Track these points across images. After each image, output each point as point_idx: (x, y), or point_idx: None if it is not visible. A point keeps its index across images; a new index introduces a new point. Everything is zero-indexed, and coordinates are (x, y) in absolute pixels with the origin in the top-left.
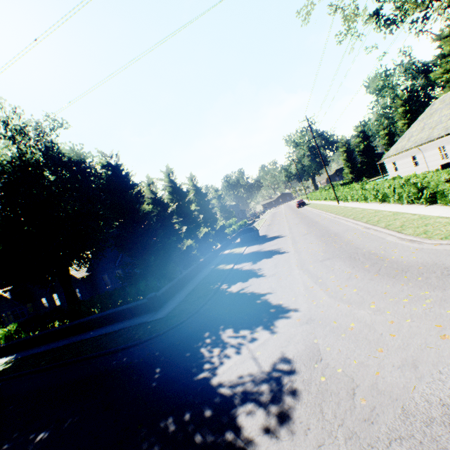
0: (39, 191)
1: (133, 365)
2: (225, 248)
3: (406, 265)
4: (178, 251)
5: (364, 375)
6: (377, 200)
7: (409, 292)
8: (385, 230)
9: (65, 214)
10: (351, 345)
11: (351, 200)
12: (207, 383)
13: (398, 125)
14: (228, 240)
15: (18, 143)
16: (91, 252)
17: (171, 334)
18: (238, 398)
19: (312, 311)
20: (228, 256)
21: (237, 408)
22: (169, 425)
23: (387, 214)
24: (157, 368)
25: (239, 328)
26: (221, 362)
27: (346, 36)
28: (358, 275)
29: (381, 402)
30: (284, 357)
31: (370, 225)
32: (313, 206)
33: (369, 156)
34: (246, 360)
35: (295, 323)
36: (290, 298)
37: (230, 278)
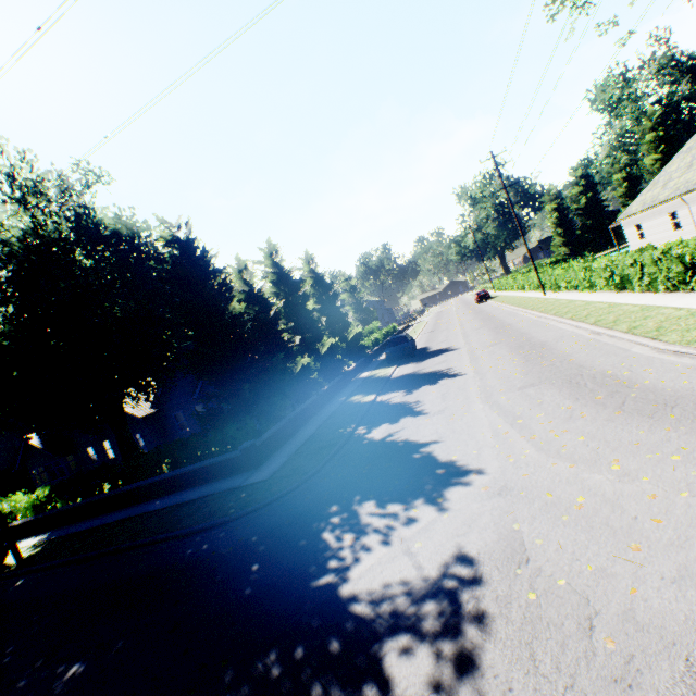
0: (66, 284)
1: (218, 557)
2: (362, 369)
3: (672, 395)
4: (287, 375)
5: (608, 594)
6: (611, 286)
7: (682, 443)
8: (629, 336)
9: (112, 320)
10: (580, 536)
11: (567, 289)
12: (332, 594)
13: (645, 163)
14: (367, 357)
15: (32, 209)
16: (153, 379)
17: (277, 507)
18: (384, 623)
19: (508, 474)
20: (368, 382)
21: (383, 641)
22: (269, 666)
23: (629, 309)
24: (254, 564)
25: (385, 501)
26: (356, 558)
27: (564, 6)
28: (586, 412)
29: (644, 647)
30: (462, 554)
31: (602, 328)
32: (503, 300)
33: (595, 216)
34: (397, 556)
35: (479, 495)
36: (470, 451)
37: (370, 416)
